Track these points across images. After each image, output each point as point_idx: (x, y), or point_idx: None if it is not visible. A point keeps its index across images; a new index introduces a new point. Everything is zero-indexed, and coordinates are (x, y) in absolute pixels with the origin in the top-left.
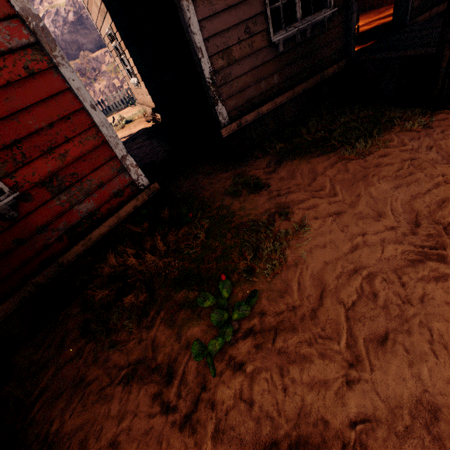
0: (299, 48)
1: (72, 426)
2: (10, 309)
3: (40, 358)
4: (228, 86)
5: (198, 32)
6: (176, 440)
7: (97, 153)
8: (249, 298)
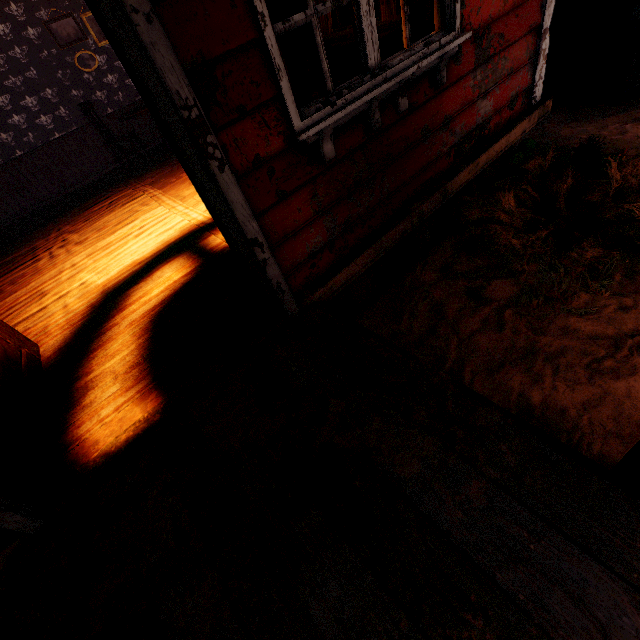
0: None
1: (570, 401)
2: (392, 242)
3: (410, 329)
4: None
5: None
6: None
7: (528, 9)
8: None
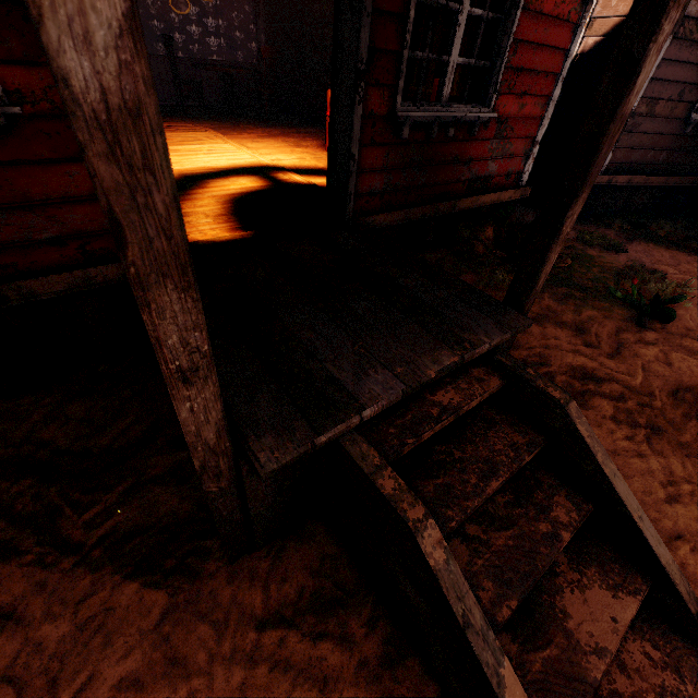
0: (697, 139)
1: None
2: (415, 217)
3: None
4: (628, 136)
5: (653, 68)
6: (610, 362)
7: (531, 123)
8: (674, 299)
